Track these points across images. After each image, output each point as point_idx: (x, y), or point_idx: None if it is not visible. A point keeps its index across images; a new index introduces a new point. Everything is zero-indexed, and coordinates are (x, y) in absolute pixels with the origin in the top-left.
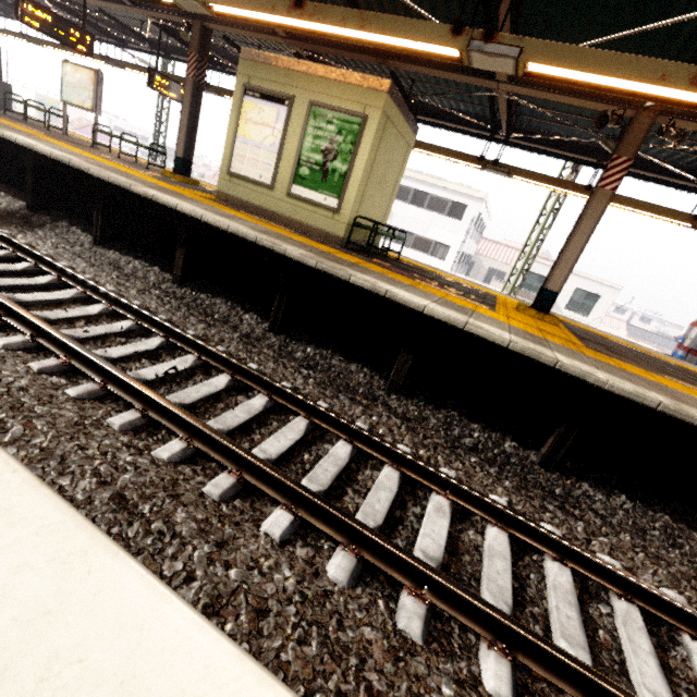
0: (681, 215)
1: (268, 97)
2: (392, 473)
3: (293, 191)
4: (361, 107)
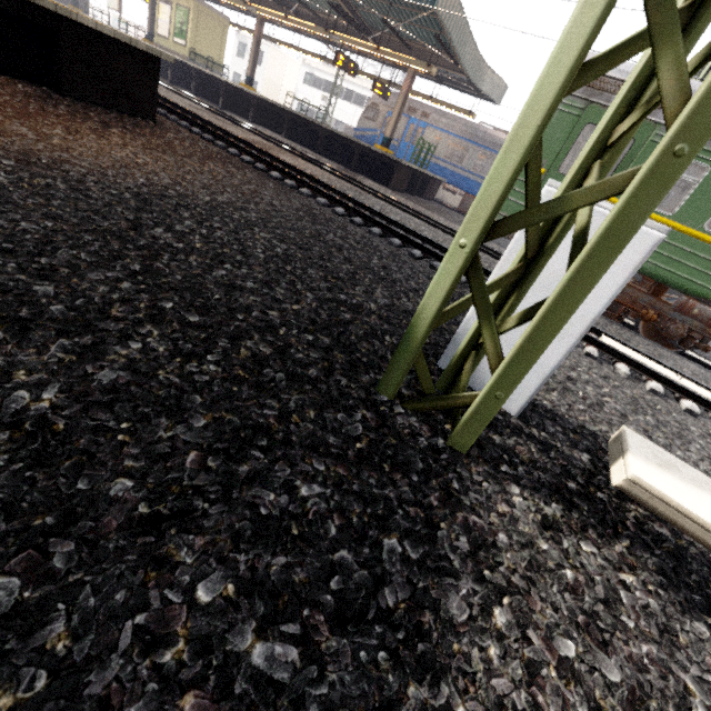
0: (317, 56)
1: (166, 3)
2: None
3: (174, 40)
4: (188, 6)
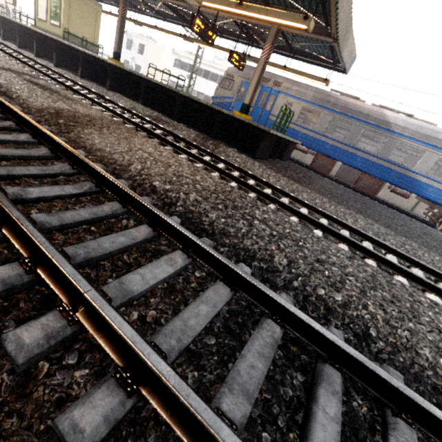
0: (177, 34)
1: None
2: (2, 46)
3: (51, 22)
4: None
